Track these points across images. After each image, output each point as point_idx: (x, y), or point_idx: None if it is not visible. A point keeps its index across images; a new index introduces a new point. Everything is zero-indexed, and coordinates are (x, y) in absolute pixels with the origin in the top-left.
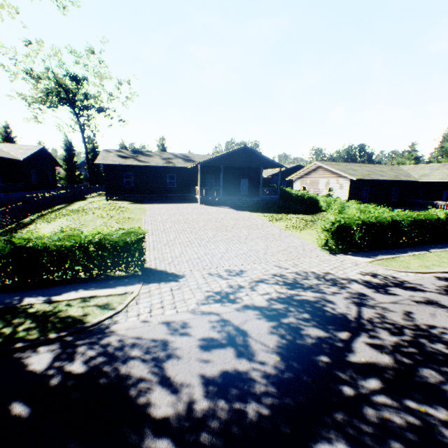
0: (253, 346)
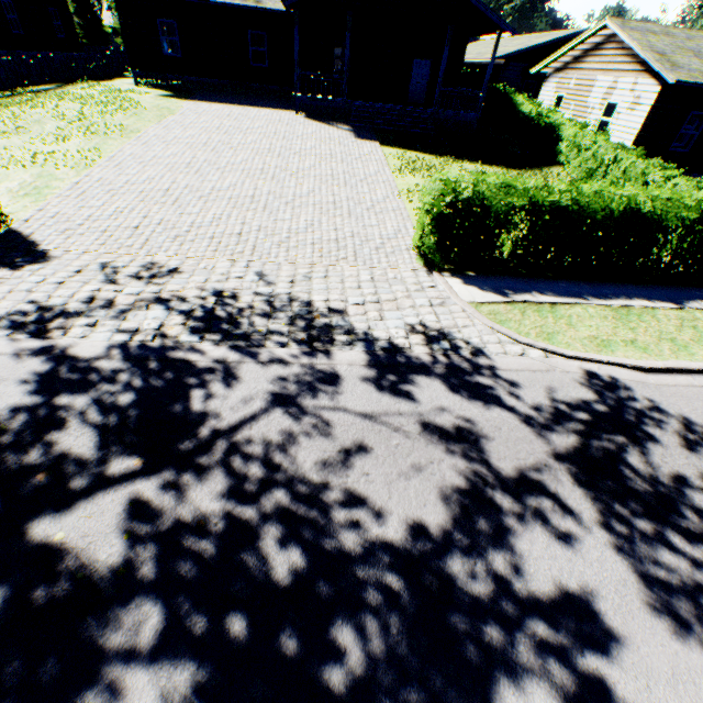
0: None
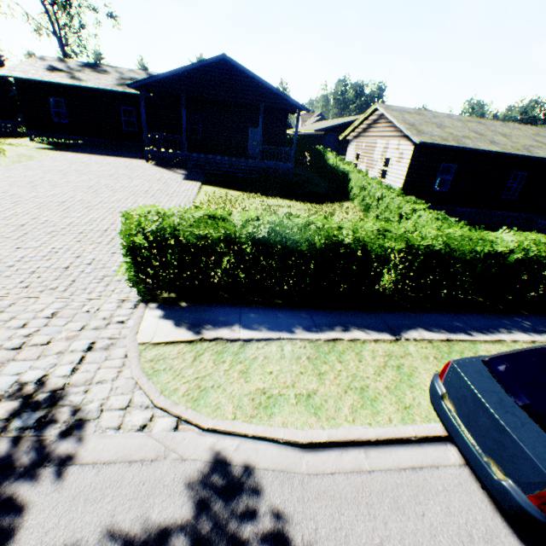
0: None
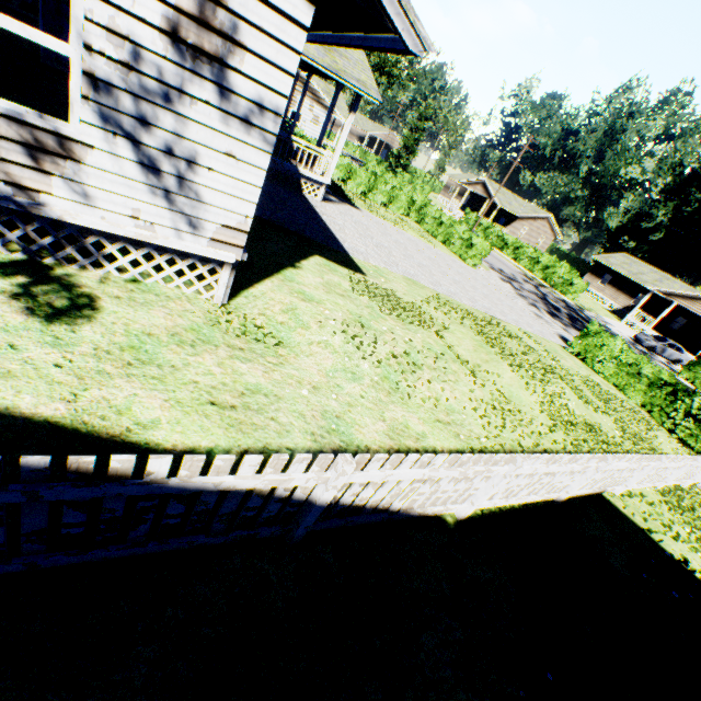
0: None
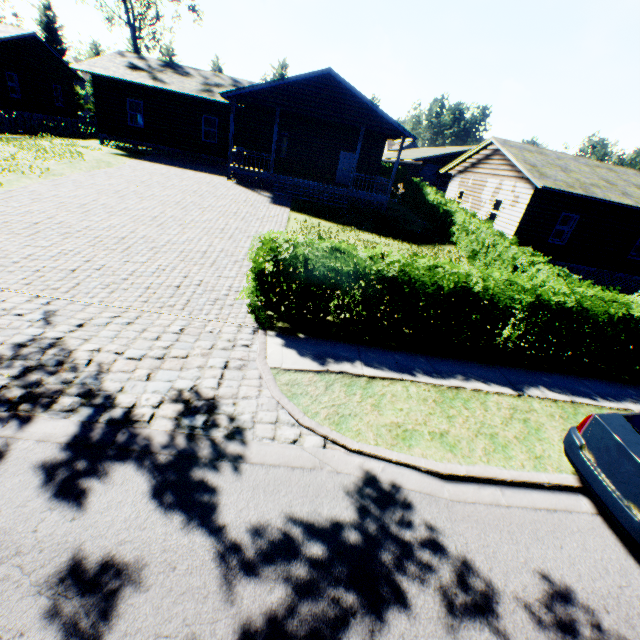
0: None
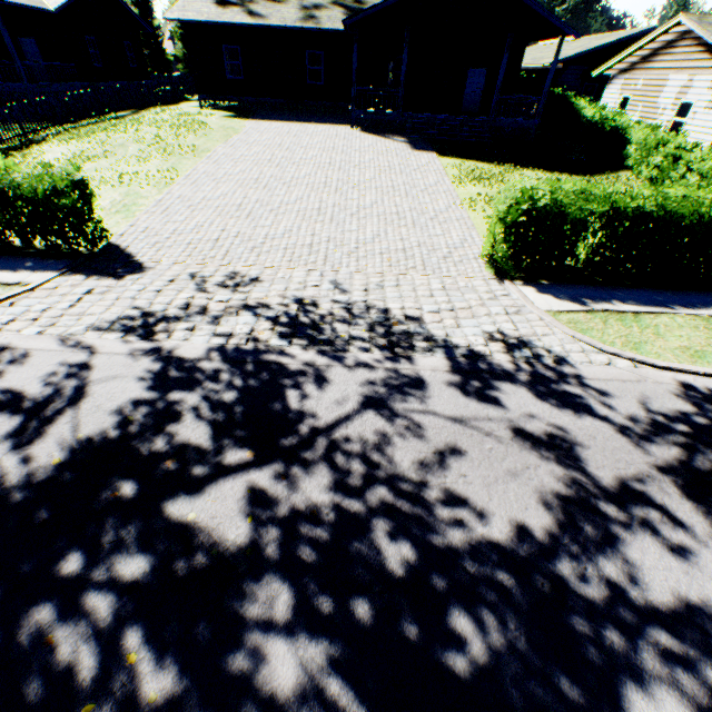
0: (55, 427)
